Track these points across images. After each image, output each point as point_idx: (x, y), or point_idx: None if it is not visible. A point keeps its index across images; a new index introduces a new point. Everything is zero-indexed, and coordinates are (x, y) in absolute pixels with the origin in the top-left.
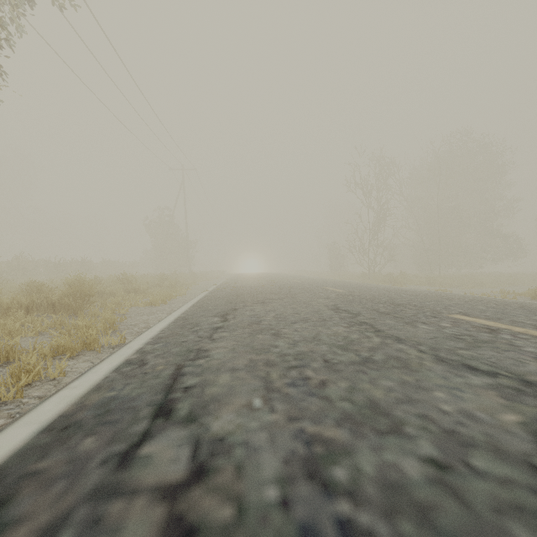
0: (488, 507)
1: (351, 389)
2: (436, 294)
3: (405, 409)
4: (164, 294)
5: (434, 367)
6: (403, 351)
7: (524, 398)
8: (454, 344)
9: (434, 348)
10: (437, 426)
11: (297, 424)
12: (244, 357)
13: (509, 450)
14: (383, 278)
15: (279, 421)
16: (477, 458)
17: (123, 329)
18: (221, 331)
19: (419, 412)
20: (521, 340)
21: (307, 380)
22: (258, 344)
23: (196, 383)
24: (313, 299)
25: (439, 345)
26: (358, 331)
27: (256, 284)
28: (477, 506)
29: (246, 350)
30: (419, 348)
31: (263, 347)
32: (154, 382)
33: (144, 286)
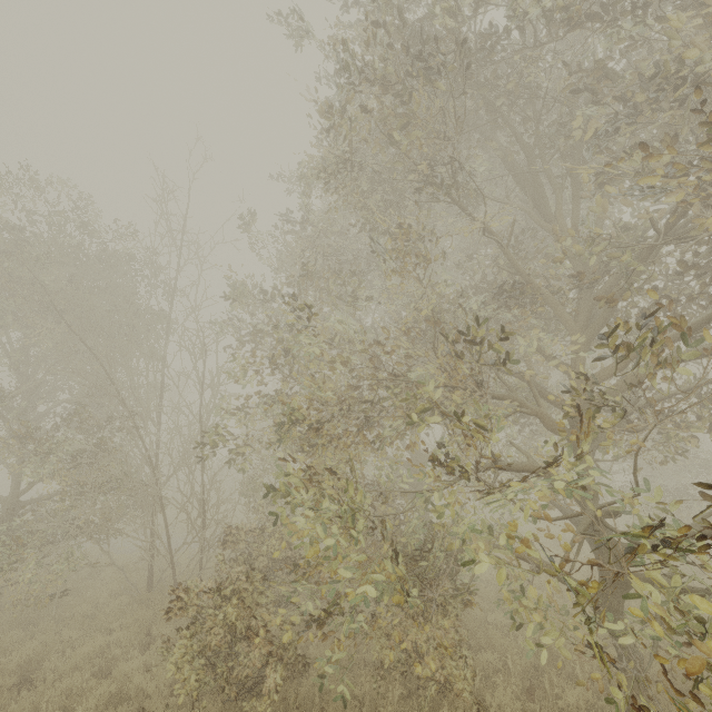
0: None
1: None
2: None
3: None
4: None
5: None
6: None
7: None
8: None
9: None
10: None
11: None
12: None
13: None
14: None
15: None
16: None
17: None
18: None
19: None
20: None
21: None
22: None
23: None
24: None
25: None
26: None
27: None
28: None
29: None
30: None
31: None
32: None
33: None
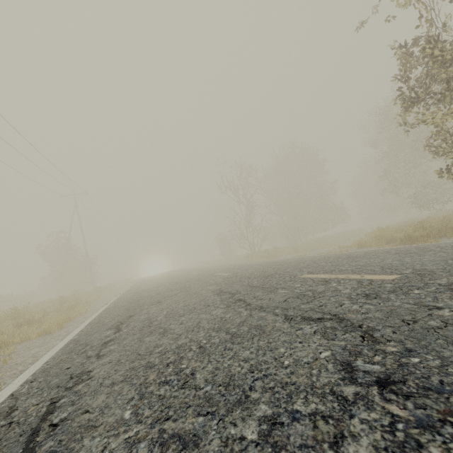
0: (299, 448)
1: (215, 370)
2: (297, 260)
3: (254, 375)
4: (61, 318)
5: (282, 326)
6: (263, 318)
7: (337, 334)
8: (299, 301)
9: (285, 309)
10: (275, 382)
11: (159, 427)
12: (126, 367)
13: (321, 386)
14: (262, 255)
15: (143, 429)
16: (298, 403)
17: (5, 372)
18: (111, 344)
19: (265, 373)
20: (342, 285)
21: (180, 373)
22: (143, 348)
23: (67, 415)
24: (203, 287)
25: (289, 305)
26: (233, 309)
27: (157, 284)
28: (291, 451)
29: (130, 358)
30: (275, 312)
31: (147, 350)
32: (18, 430)
33: (39, 315)
